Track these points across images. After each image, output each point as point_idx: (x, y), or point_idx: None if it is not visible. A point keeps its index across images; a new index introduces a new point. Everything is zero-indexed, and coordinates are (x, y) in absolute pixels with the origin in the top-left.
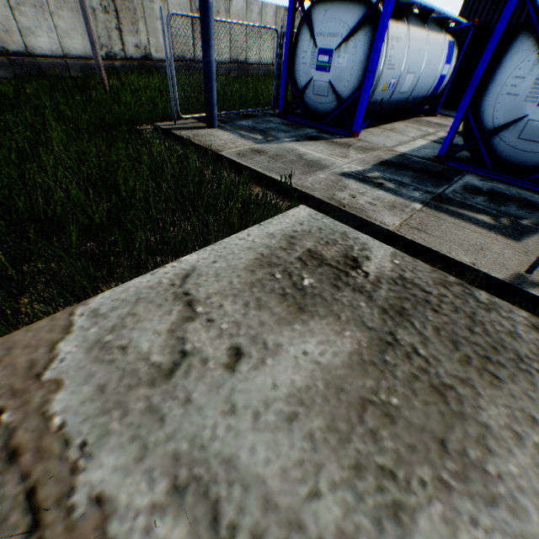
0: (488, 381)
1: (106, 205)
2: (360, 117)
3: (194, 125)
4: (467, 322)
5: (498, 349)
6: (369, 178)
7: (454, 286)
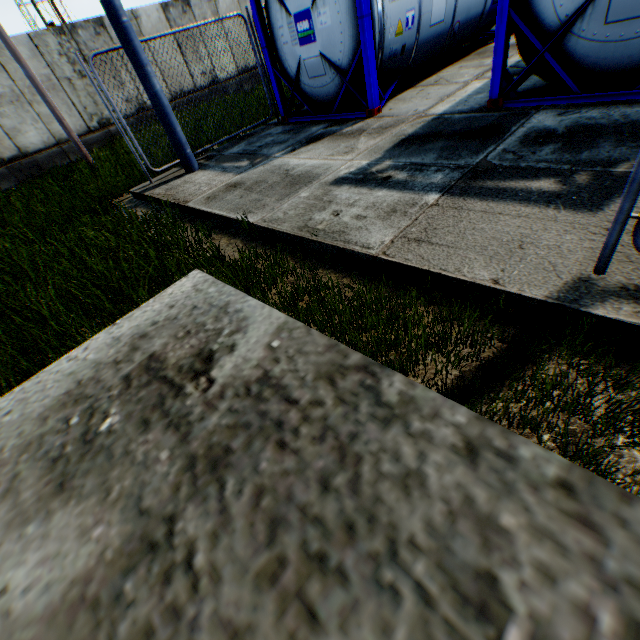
0: (288, 632)
1: (3, 332)
2: (373, 85)
3: (174, 176)
4: (331, 461)
5: (357, 530)
6: (372, 174)
7: (350, 376)
